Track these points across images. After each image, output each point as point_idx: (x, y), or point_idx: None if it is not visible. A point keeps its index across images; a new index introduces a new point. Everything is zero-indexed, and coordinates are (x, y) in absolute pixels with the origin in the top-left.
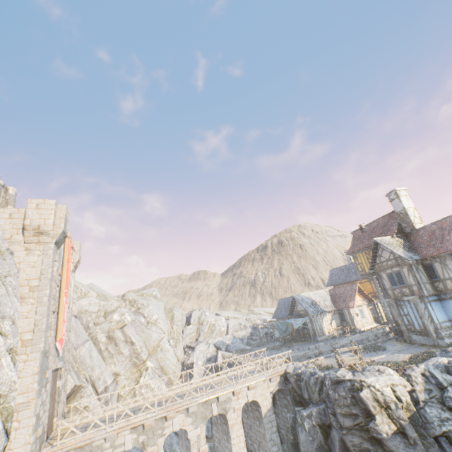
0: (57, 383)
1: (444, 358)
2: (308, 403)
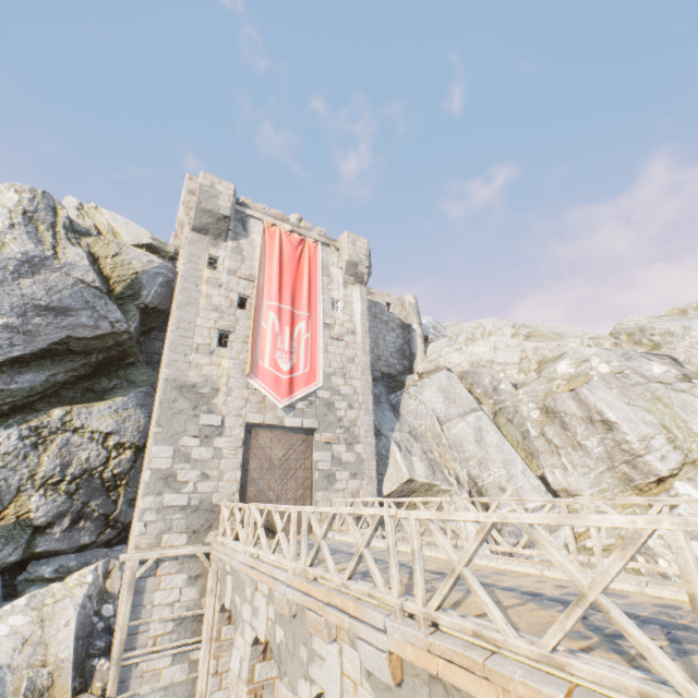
0: (313, 455)
1: None
2: None
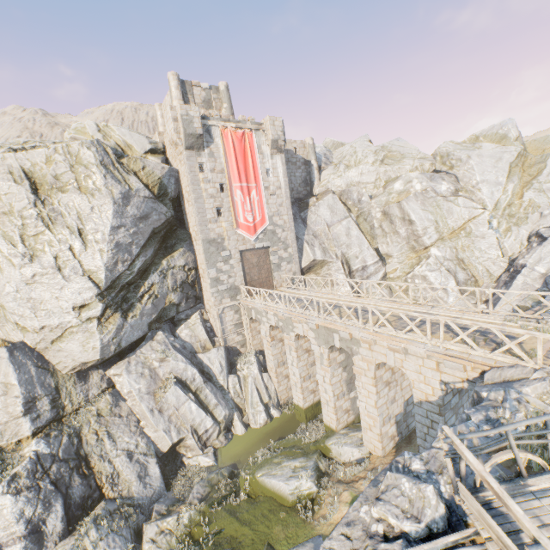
0: (270, 257)
1: None
2: None
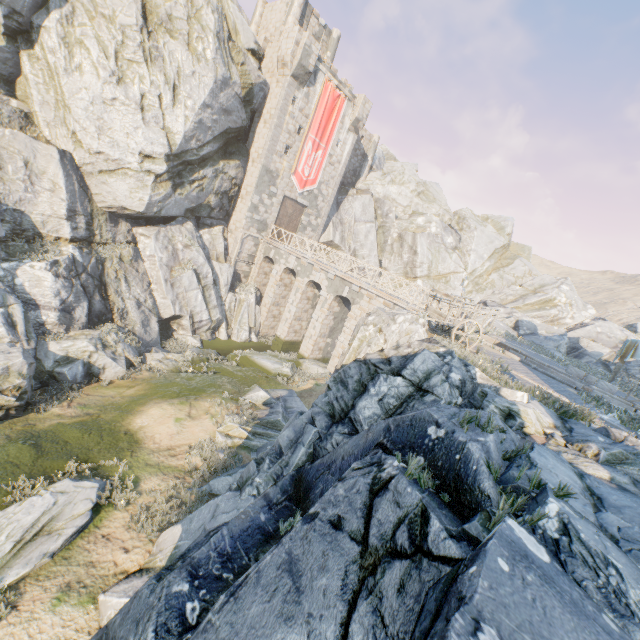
0: (302, 217)
1: (518, 392)
2: None
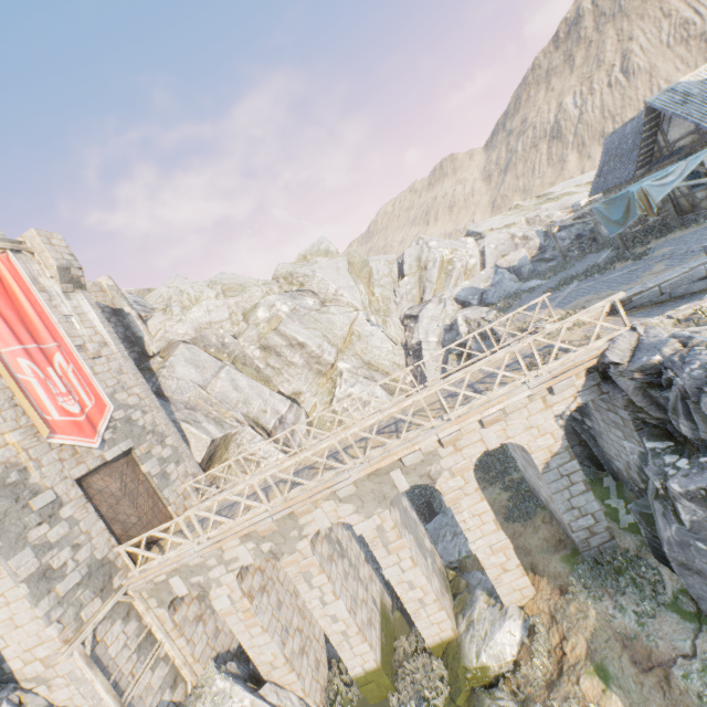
0: (142, 468)
1: None
2: (693, 446)
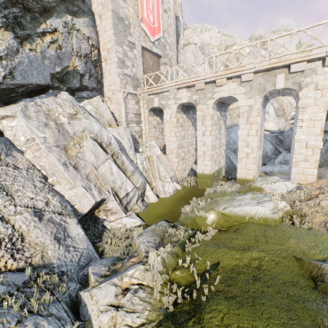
0: (160, 68)
1: None
2: None
